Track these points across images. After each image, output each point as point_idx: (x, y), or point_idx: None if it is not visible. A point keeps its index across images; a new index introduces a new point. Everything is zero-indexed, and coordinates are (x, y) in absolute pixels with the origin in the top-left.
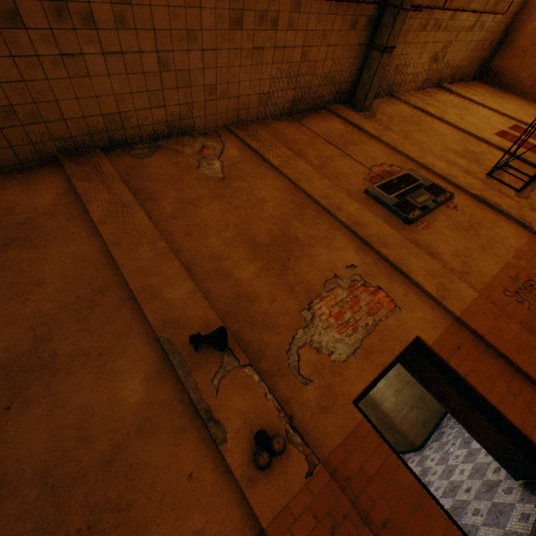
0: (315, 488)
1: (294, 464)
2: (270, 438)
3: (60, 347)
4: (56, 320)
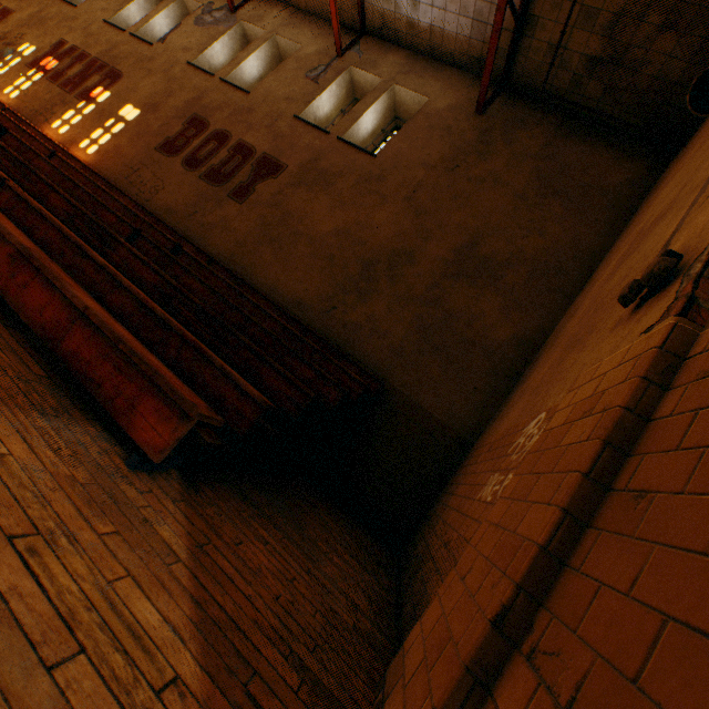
0: (629, 354)
1: (652, 312)
2: (675, 268)
3: (682, 193)
4: (703, 163)
